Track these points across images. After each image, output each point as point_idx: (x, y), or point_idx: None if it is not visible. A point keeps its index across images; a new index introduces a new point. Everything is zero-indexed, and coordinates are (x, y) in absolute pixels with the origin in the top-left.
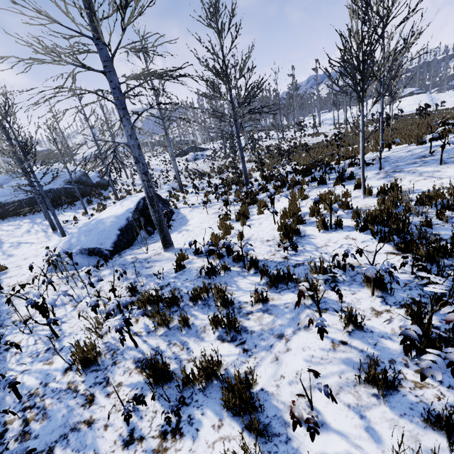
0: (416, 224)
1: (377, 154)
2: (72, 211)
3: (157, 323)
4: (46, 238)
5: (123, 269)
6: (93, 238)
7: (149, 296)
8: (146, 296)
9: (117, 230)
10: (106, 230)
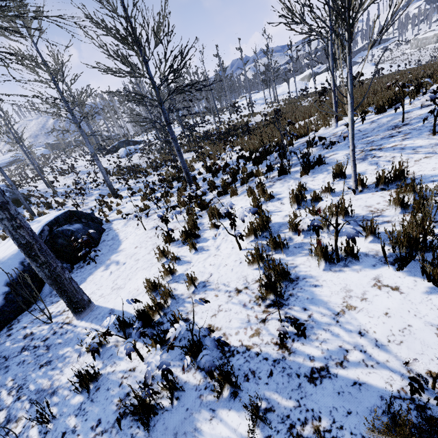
0: None
1: (332, 130)
2: None
3: None
4: None
5: (1, 372)
6: None
7: None
8: None
9: (3, 287)
10: None
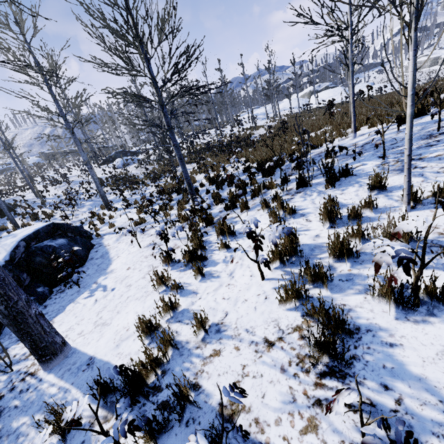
0: None
1: (350, 140)
2: None
3: None
4: None
5: None
6: None
7: None
8: None
9: None
10: None
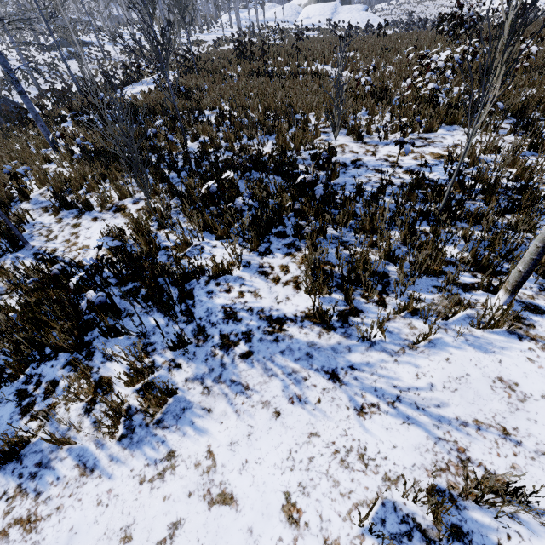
0: None
1: None
2: None
3: None
4: None
5: None
6: None
7: None
8: None
9: None
10: None
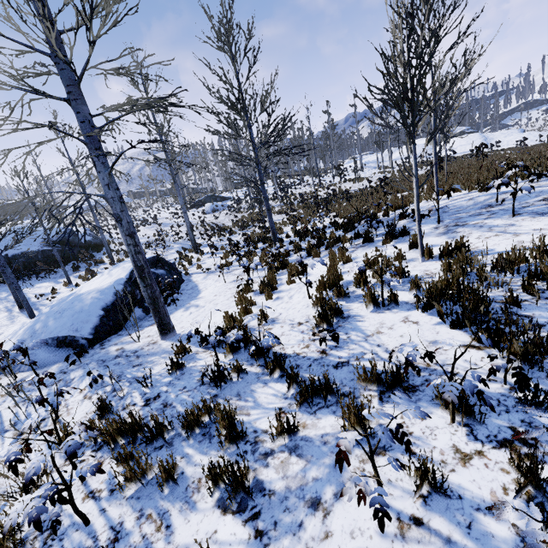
0: (497, 300)
1: (432, 203)
2: (51, 280)
3: (125, 477)
4: (9, 320)
5: (102, 368)
6: (65, 323)
7: (120, 423)
8: (116, 424)
9: (100, 310)
10: (84, 310)
